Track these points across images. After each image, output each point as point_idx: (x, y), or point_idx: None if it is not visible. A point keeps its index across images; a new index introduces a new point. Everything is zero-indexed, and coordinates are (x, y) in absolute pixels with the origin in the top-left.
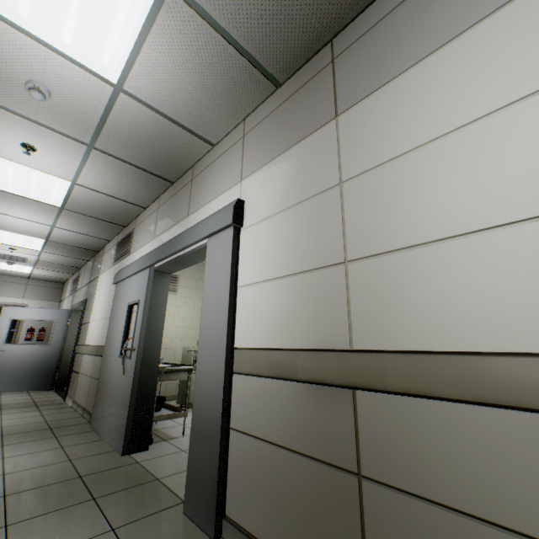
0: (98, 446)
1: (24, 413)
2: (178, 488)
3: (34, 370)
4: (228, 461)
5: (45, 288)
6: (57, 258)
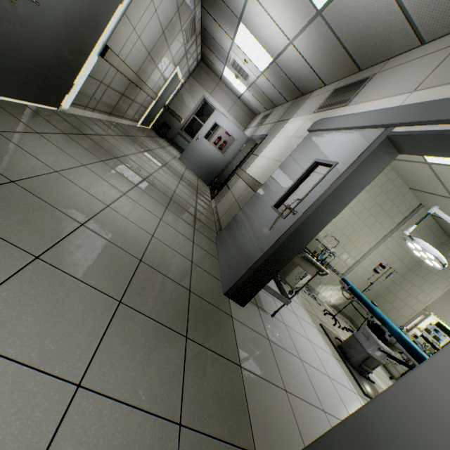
0: (213, 265)
1: (189, 191)
2: (254, 409)
3: (207, 167)
4: None
5: (243, 112)
6: (267, 87)
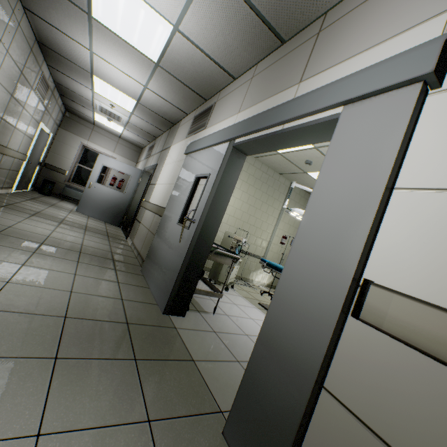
0: (145, 294)
1: (98, 238)
2: (213, 384)
3: (111, 209)
4: (307, 429)
5: (129, 149)
6: (142, 124)
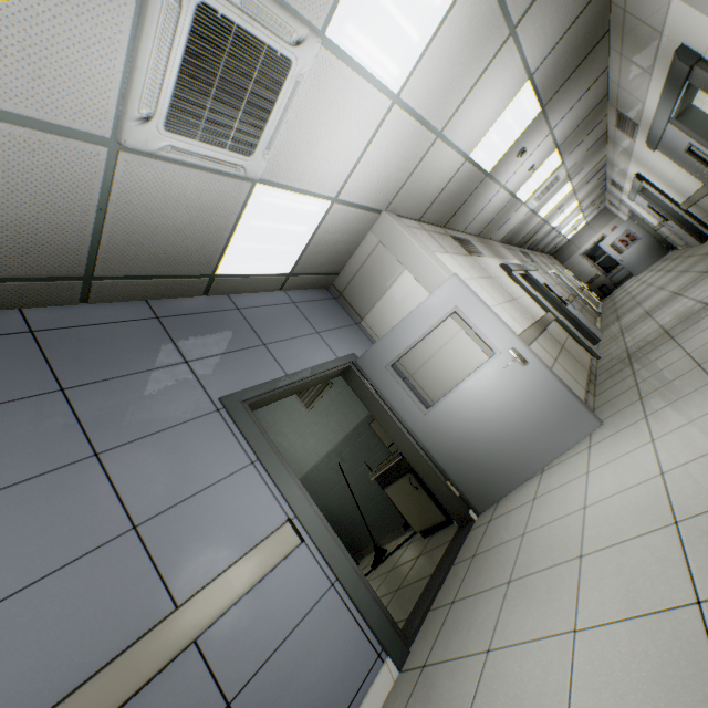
0: (693, 249)
1: (661, 265)
2: None
3: (648, 253)
4: (707, 226)
5: (599, 220)
6: (591, 209)
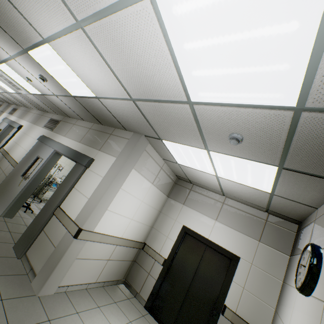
0: None
1: None
2: None
3: None
4: None
5: None
6: None
